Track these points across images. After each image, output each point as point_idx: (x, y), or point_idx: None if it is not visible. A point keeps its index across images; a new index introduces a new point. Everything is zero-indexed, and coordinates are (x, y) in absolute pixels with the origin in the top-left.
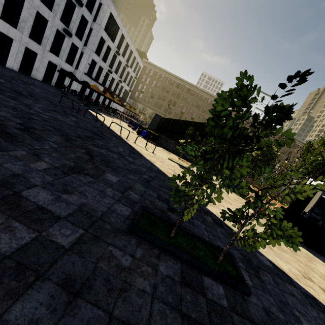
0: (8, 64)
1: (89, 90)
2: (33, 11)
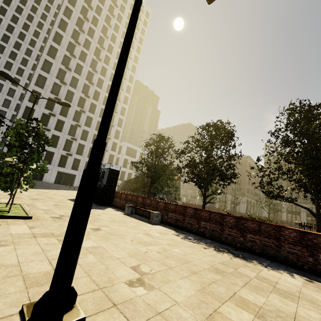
0: (74, 185)
1: None
2: (84, 162)
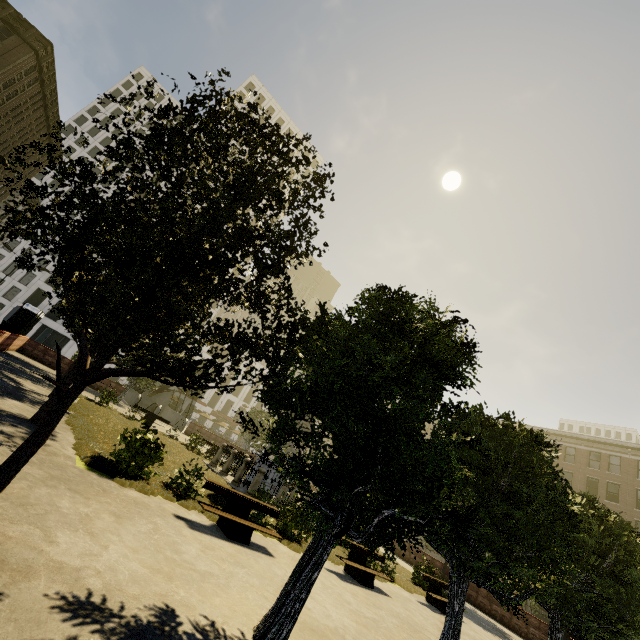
0: None
1: (185, 408)
2: None
